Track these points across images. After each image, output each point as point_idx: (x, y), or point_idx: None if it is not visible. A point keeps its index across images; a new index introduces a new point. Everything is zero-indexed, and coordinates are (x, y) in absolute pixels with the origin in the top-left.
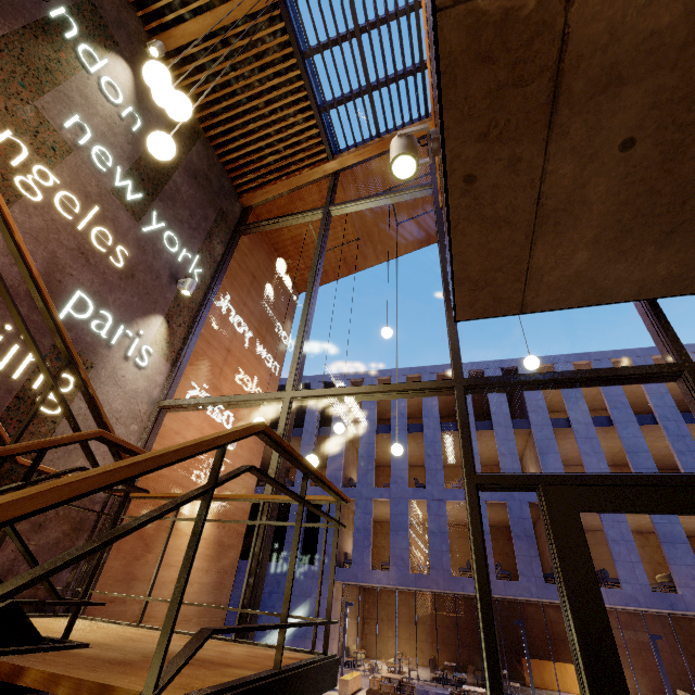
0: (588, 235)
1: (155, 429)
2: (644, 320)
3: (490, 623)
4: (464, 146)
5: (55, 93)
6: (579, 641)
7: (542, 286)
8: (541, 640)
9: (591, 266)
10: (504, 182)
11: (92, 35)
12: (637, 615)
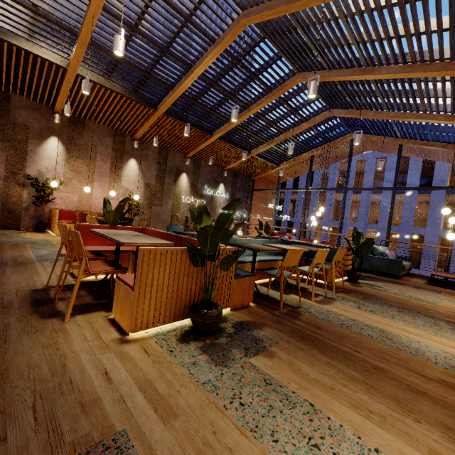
0: None
1: None
2: None
3: None
4: None
5: (217, 208)
6: None
7: None
8: None
9: None
10: None
11: (216, 187)
12: None
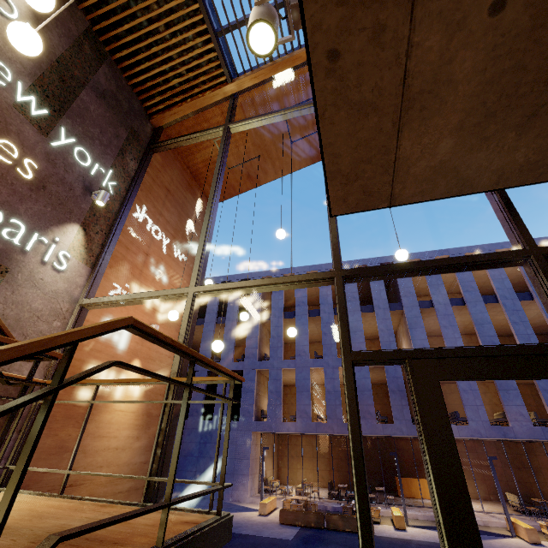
0: (452, 120)
1: (78, 324)
2: (497, 214)
3: (362, 480)
4: (324, 11)
5: None
6: (438, 492)
7: (409, 177)
8: (409, 463)
9: (454, 155)
10: (369, 59)
11: None
12: (479, 442)
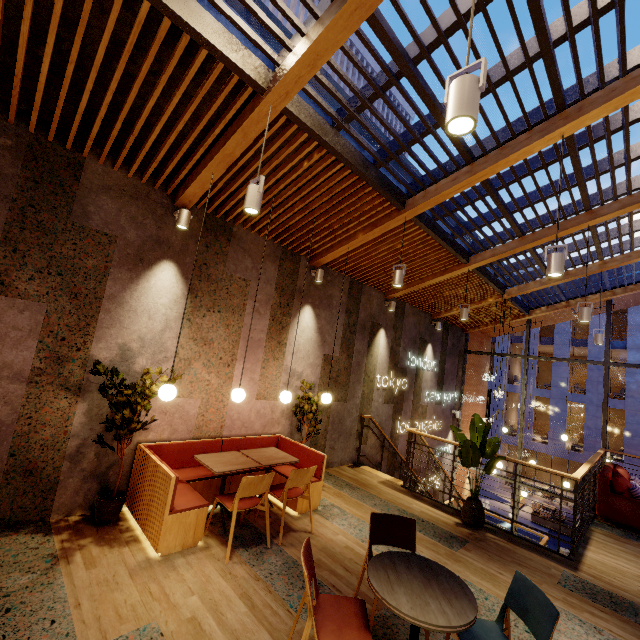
0: None
1: (455, 471)
2: None
3: None
4: None
5: (422, 392)
6: None
7: None
8: None
9: None
10: None
11: (422, 351)
12: None
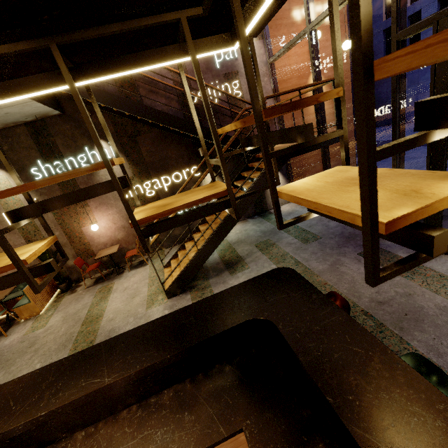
0: None
1: (274, 73)
2: None
3: (395, 108)
4: None
5: None
6: None
7: None
8: None
9: None
10: None
11: None
12: None
